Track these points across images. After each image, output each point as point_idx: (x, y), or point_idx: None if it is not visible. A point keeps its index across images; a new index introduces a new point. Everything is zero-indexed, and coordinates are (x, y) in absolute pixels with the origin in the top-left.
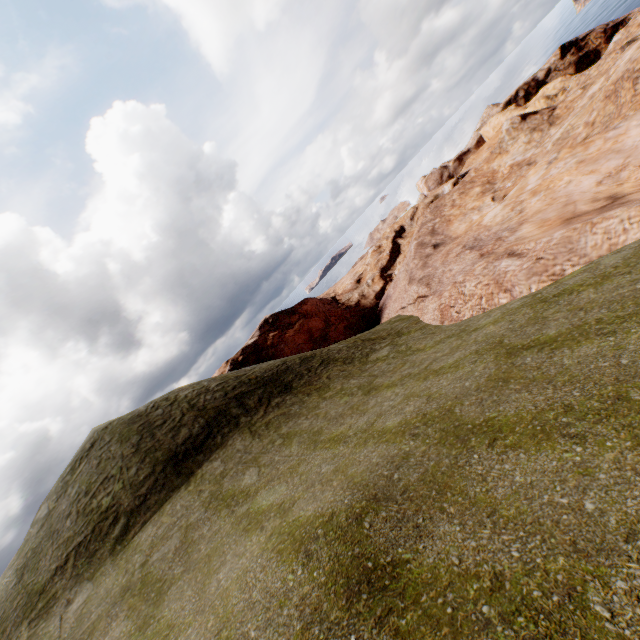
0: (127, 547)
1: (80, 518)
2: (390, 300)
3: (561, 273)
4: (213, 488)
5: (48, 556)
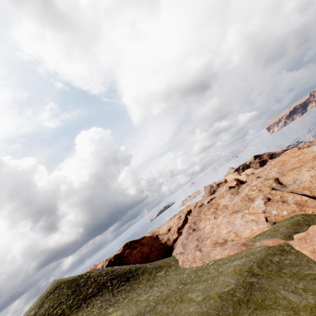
0: None
1: None
2: (177, 246)
3: (205, 262)
4: (98, 312)
5: None
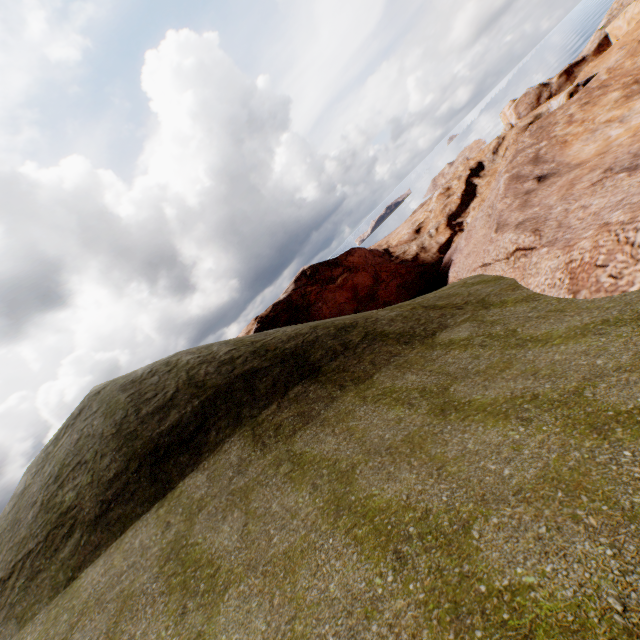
0: (69, 584)
1: (41, 513)
2: (460, 254)
3: None
4: (182, 527)
5: (1, 556)
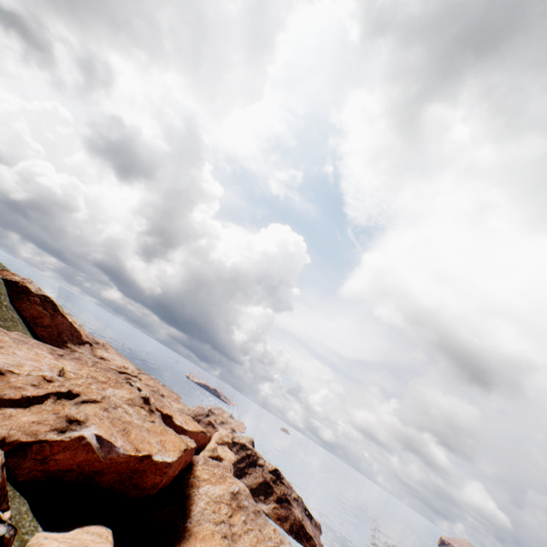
0: None
1: None
2: None
3: None
4: None
5: None
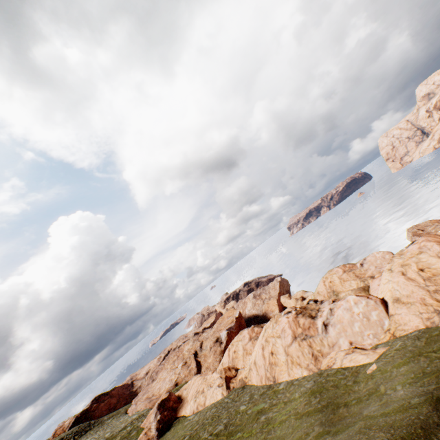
0: None
1: None
2: None
3: (133, 412)
4: None
5: None
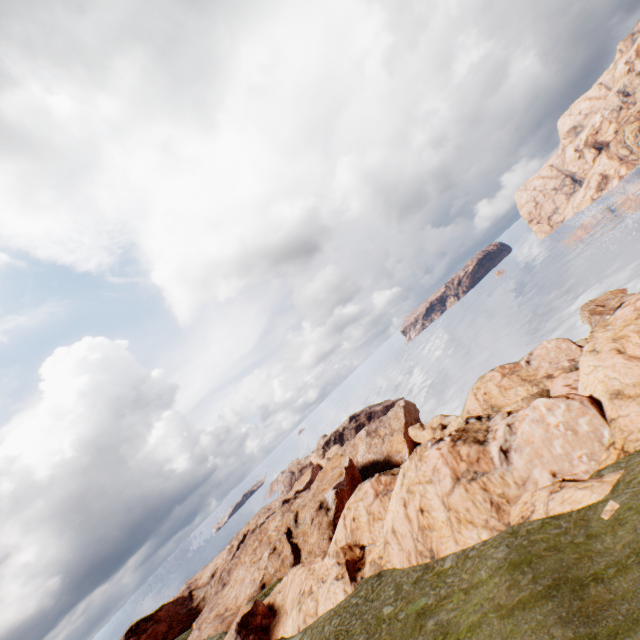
0: None
1: None
2: None
3: None
4: None
5: None
